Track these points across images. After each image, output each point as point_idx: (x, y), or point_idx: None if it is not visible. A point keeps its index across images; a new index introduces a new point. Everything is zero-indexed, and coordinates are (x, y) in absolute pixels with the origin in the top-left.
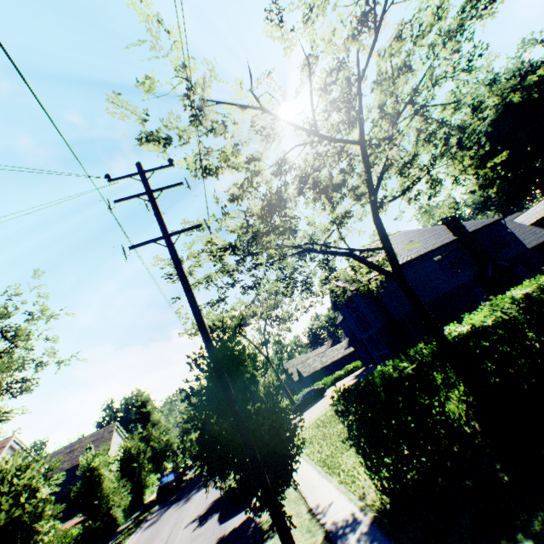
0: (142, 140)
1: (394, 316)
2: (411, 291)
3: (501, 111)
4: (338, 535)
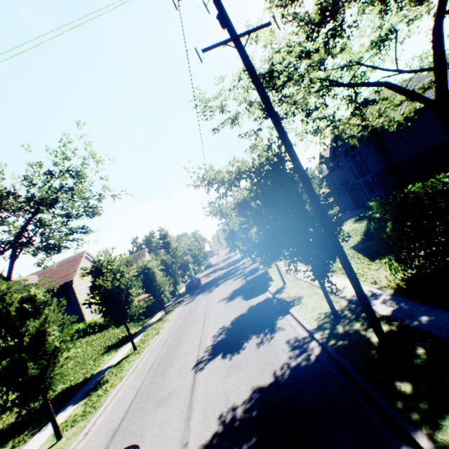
0: None
1: (396, 161)
2: None
3: None
4: None
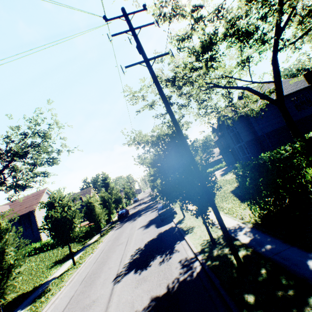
0: None
1: (259, 134)
2: (287, 111)
3: None
4: (231, 232)
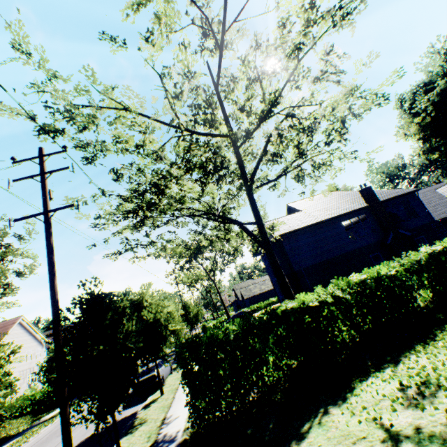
0: (40, 131)
1: (295, 269)
2: (275, 261)
3: None
4: (158, 446)
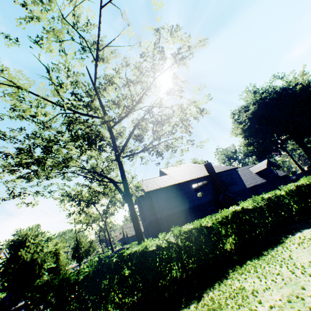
0: None
1: (158, 216)
2: (133, 212)
3: (257, 108)
4: None
